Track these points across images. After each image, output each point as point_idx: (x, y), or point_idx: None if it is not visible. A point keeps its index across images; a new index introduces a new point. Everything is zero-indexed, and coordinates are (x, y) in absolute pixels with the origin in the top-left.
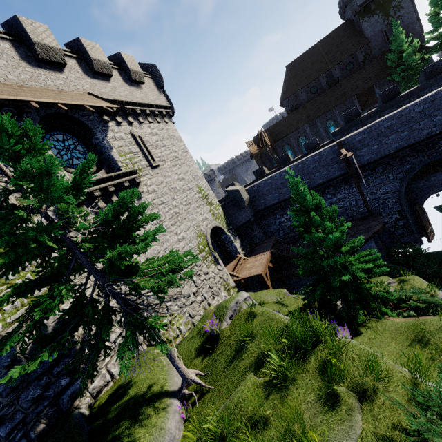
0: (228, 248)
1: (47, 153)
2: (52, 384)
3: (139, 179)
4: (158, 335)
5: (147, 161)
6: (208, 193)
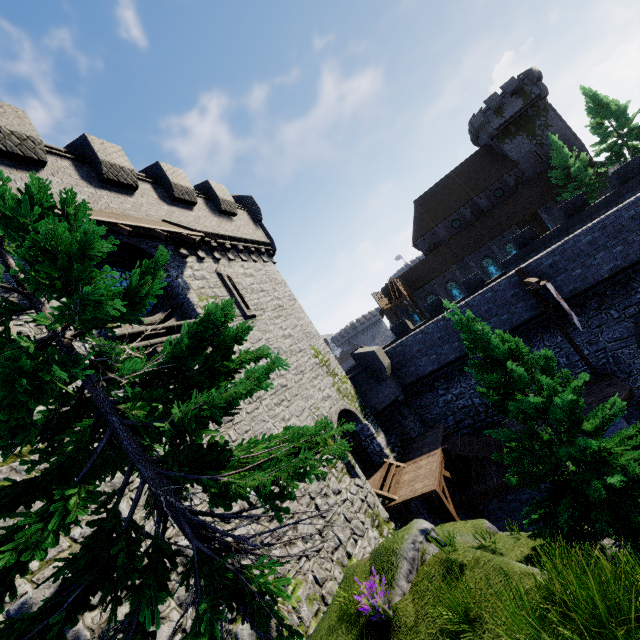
0: (367, 449)
1: None
2: None
3: None
4: (276, 613)
5: (238, 308)
6: (329, 358)
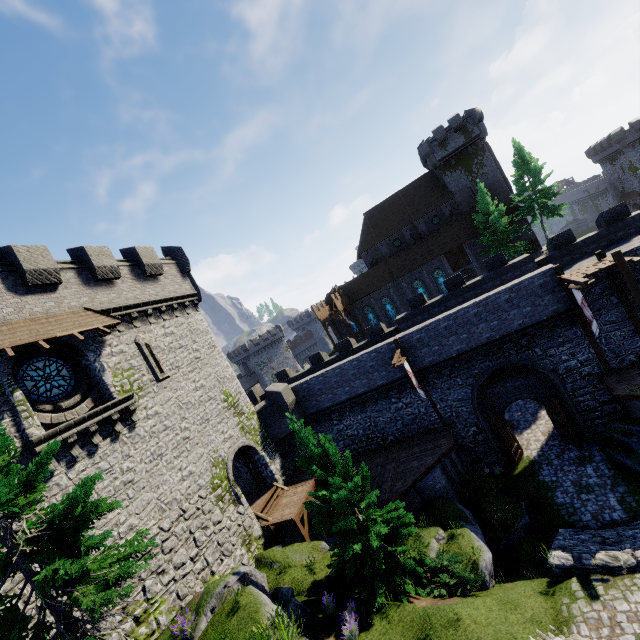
0: (262, 473)
1: (17, 398)
2: None
3: (135, 406)
4: None
5: (153, 374)
6: (239, 398)
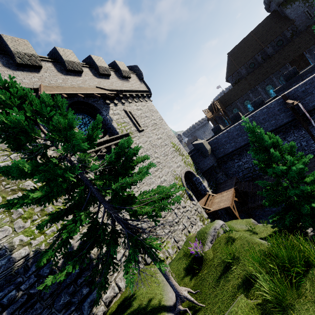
0: (198, 188)
1: None
2: (77, 292)
3: None
4: (155, 254)
5: (135, 127)
6: (180, 147)
